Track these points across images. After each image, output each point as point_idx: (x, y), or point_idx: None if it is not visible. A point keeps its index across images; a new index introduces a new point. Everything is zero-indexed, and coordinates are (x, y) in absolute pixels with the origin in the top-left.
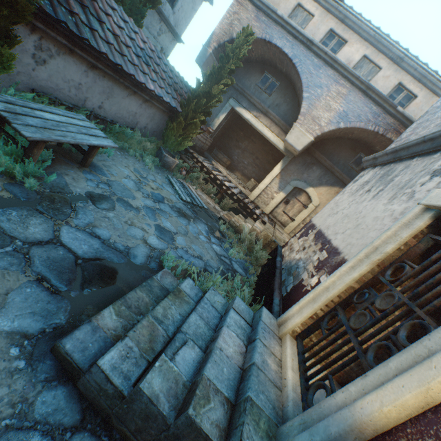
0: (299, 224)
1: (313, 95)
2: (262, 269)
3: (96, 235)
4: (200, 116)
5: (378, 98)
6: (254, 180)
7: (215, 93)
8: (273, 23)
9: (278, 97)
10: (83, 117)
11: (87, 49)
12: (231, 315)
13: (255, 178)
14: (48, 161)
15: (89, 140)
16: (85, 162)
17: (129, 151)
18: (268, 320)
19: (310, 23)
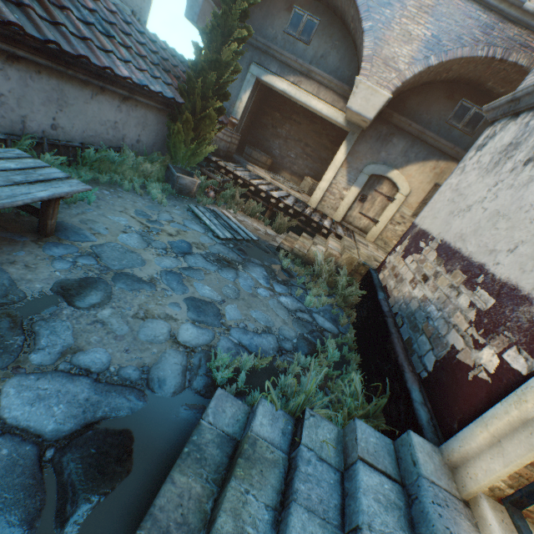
0: (386, 225)
1: (380, 22)
2: (357, 312)
3: (80, 370)
4: (213, 102)
5: None
6: (310, 178)
7: (227, 59)
8: None
9: (322, 43)
10: (19, 152)
11: None
12: (364, 484)
13: (311, 175)
14: None
15: (28, 194)
16: (44, 228)
17: (123, 184)
18: (430, 465)
19: None
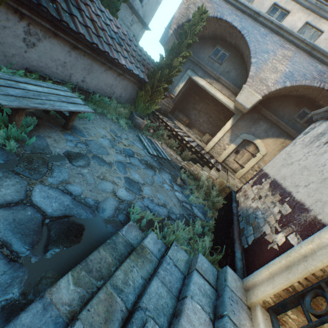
0: (248, 170)
1: (261, 60)
2: (218, 212)
3: (68, 191)
4: (163, 84)
5: (323, 57)
6: (208, 135)
7: (175, 65)
8: (224, 2)
9: (228, 65)
10: (66, 88)
11: (68, 31)
12: (194, 280)
13: (209, 133)
14: (31, 126)
15: (67, 107)
16: (66, 125)
17: (107, 115)
18: (234, 284)
19: (255, 0)
